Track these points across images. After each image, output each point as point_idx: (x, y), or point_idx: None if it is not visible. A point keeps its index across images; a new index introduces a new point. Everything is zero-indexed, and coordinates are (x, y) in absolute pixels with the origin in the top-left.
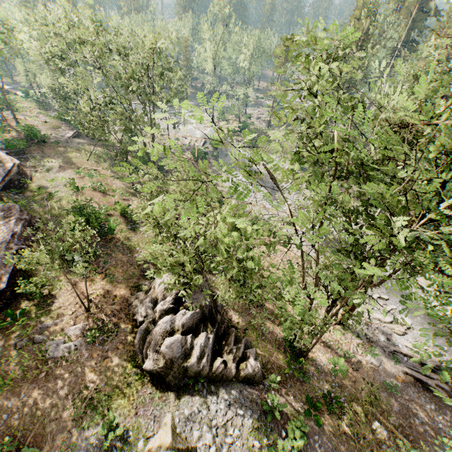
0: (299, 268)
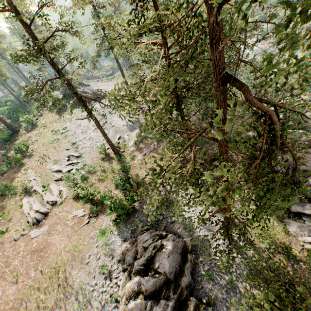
0: None
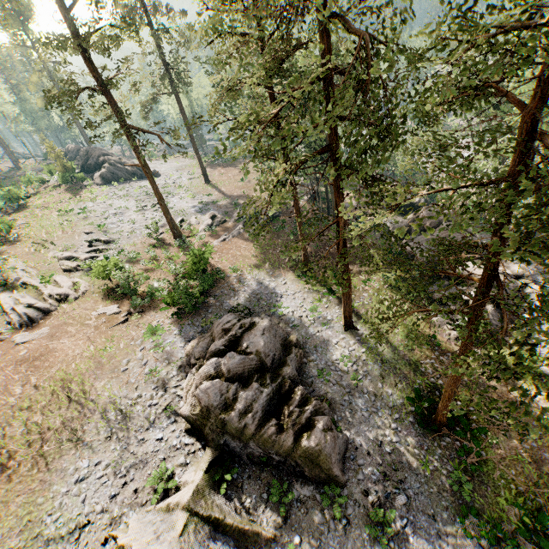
0: None
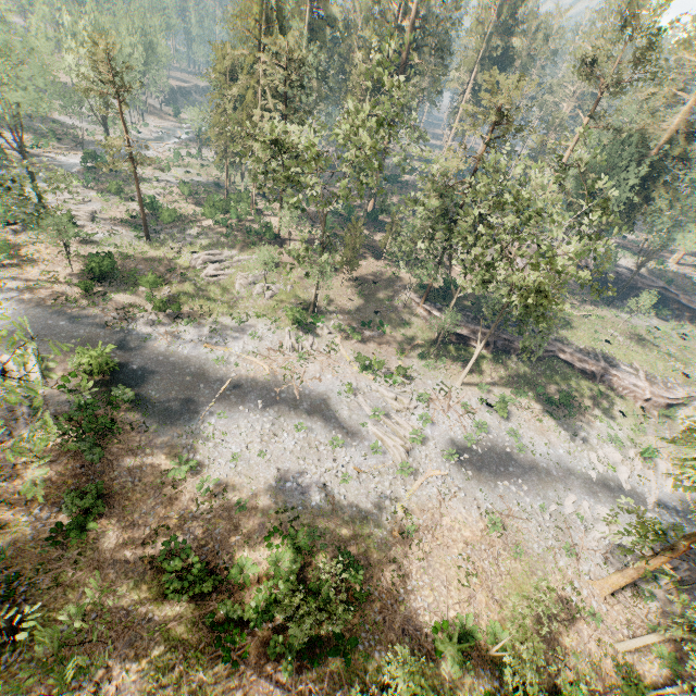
0: (505, 550)
